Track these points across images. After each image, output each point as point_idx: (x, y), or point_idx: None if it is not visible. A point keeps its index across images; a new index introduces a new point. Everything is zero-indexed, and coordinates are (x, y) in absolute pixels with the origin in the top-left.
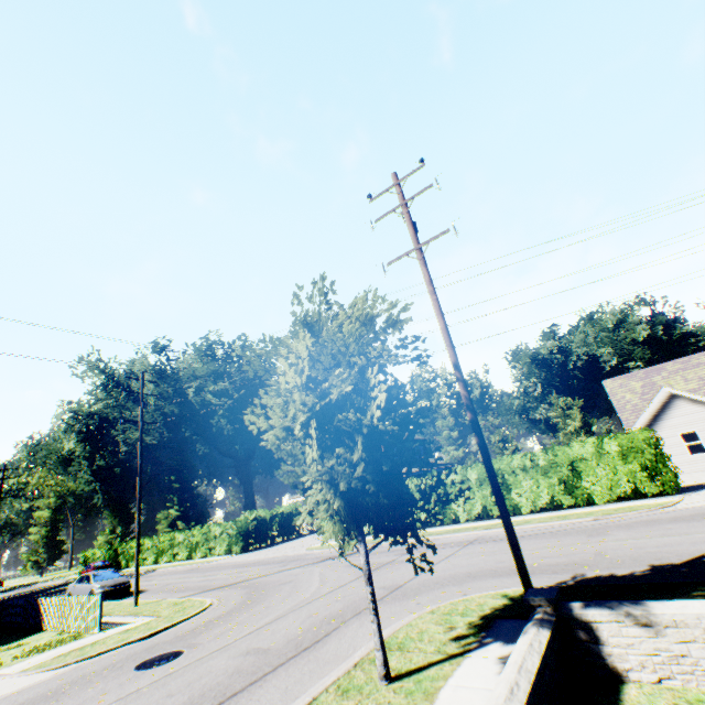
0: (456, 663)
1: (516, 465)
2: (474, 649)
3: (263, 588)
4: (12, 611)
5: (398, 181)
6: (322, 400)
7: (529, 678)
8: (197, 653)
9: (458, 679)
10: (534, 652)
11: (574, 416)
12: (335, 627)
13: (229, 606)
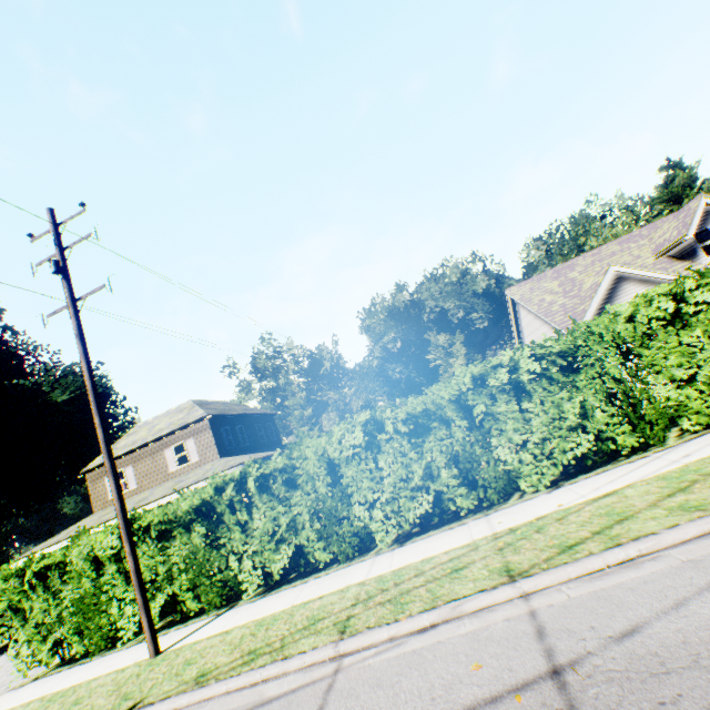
0: None
1: (506, 377)
2: None
3: None
4: None
5: None
6: None
7: None
8: None
9: None
10: None
11: (459, 354)
12: None
13: None
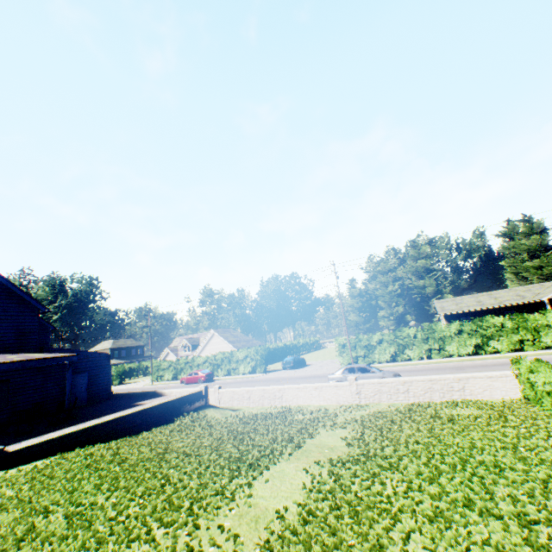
0: None
1: None
2: None
3: None
4: None
5: None
6: None
7: None
8: None
9: None
10: None
11: None
12: None
13: None
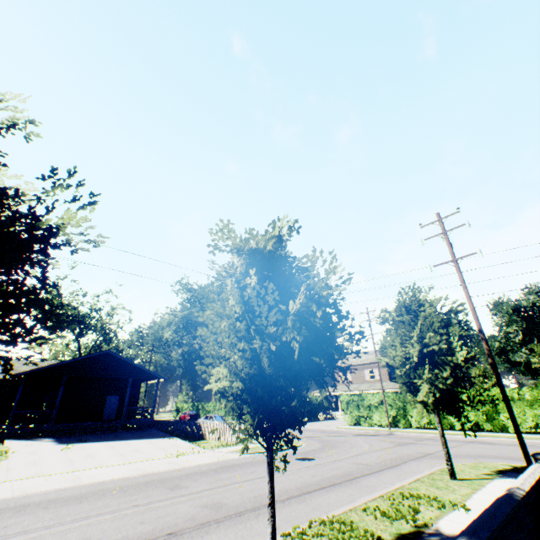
0: (490, 480)
1: None
2: (498, 478)
3: (329, 441)
4: (180, 427)
5: (440, 218)
6: (425, 347)
7: (539, 472)
8: (325, 459)
9: (493, 484)
10: (539, 468)
11: None
12: (401, 462)
13: (316, 446)
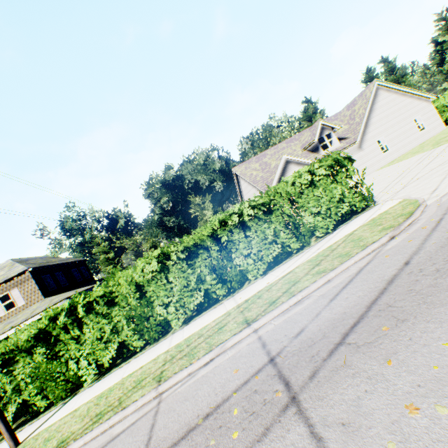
0: None
1: (237, 219)
2: None
3: None
4: None
5: None
6: None
7: None
8: None
9: None
10: None
11: (209, 207)
12: None
13: None
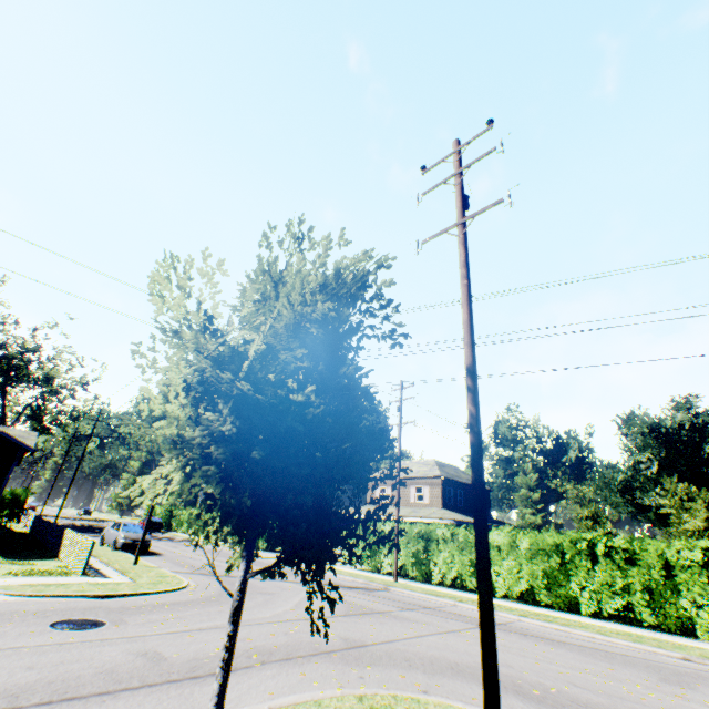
0: None
1: (583, 546)
2: None
3: None
4: (52, 534)
5: (457, 148)
6: (217, 347)
7: None
8: (110, 632)
9: None
10: None
11: (696, 512)
12: (249, 664)
13: (194, 596)
